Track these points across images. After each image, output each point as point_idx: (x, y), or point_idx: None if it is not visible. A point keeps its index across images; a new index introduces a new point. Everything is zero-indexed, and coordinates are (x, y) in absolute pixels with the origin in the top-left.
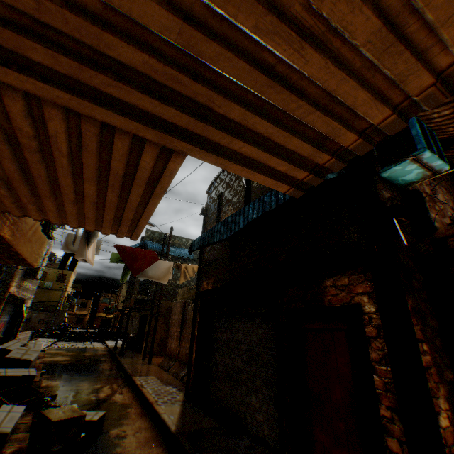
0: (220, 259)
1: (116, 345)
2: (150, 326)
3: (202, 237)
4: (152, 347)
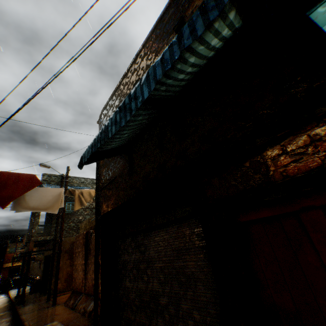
0: (118, 176)
1: (19, 293)
2: (53, 265)
3: (93, 142)
4: (57, 286)
